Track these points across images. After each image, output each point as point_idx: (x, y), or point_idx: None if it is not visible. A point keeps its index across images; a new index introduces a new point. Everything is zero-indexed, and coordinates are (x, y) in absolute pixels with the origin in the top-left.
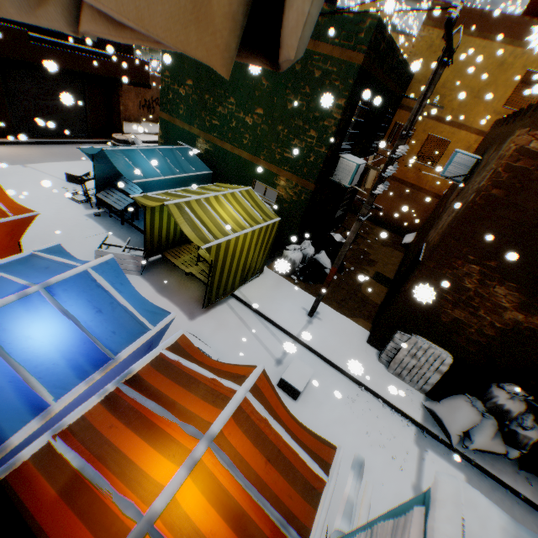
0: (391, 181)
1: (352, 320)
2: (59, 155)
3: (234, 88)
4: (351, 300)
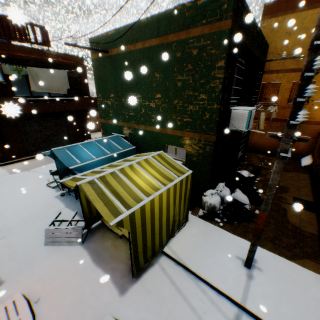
0: (272, 123)
1: (297, 264)
2: (52, 160)
3: (138, 87)
4: (284, 235)
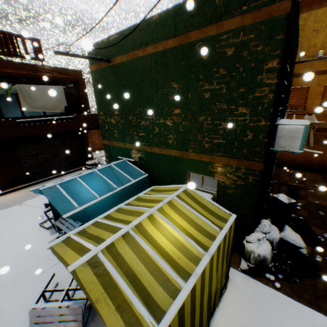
0: None
1: None
2: None
3: (150, 101)
4: None
